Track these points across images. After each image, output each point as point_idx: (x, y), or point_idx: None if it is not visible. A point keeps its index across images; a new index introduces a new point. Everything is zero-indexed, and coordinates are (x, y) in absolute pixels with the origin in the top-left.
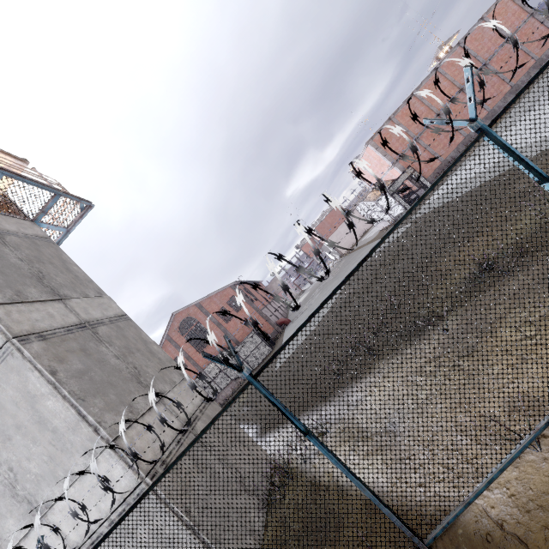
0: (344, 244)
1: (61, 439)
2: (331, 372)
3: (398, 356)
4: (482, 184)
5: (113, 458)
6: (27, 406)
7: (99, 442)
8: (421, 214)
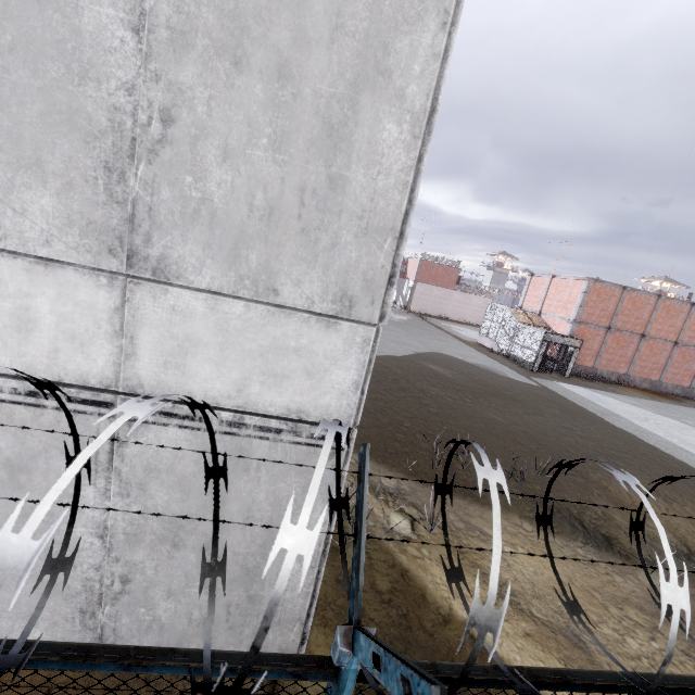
0: (422, 303)
1: (327, 212)
2: (413, 443)
3: (559, 540)
4: (659, 449)
5: (363, 352)
6: (349, 63)
7: (375, 304)
8: (554, 389)
